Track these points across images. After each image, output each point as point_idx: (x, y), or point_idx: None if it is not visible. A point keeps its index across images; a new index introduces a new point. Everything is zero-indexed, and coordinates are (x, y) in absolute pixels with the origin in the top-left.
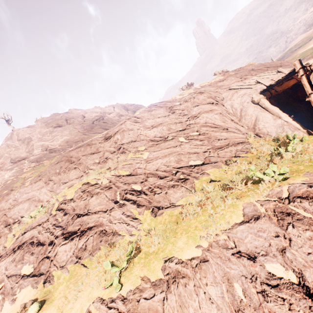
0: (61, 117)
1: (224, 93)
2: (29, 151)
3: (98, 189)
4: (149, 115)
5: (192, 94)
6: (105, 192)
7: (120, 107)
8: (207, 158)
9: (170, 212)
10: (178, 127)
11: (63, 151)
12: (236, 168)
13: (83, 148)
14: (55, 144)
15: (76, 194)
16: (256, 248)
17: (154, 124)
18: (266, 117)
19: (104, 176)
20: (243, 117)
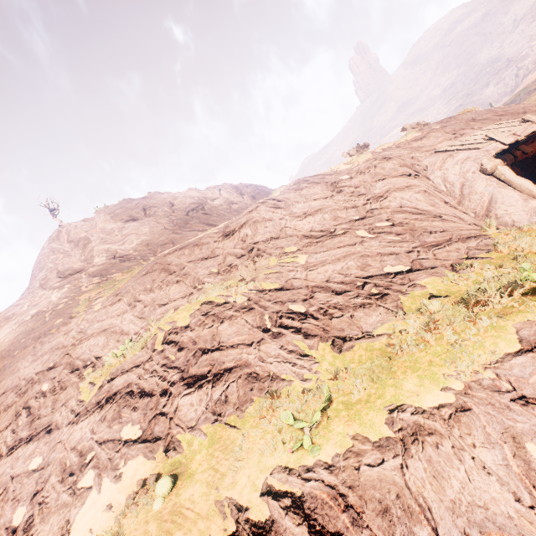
0: (137, 204)
1: (428, 159)
2: (87, 260)
3: (230, 311)
4: (297, 196)
5: (371, 161)
6: (243, 315)
7: (230, 189)
8: (415, 262)
9: (367, 345)
10: (351, 214)
11: (143, 260)
12: (475, 276)
13: (188, 251)
14: (128, 248)
15: (193, 319)
16: None
17: (308, 210)
18: (509, 196)
19: (237, 292)
20: (467, 196)
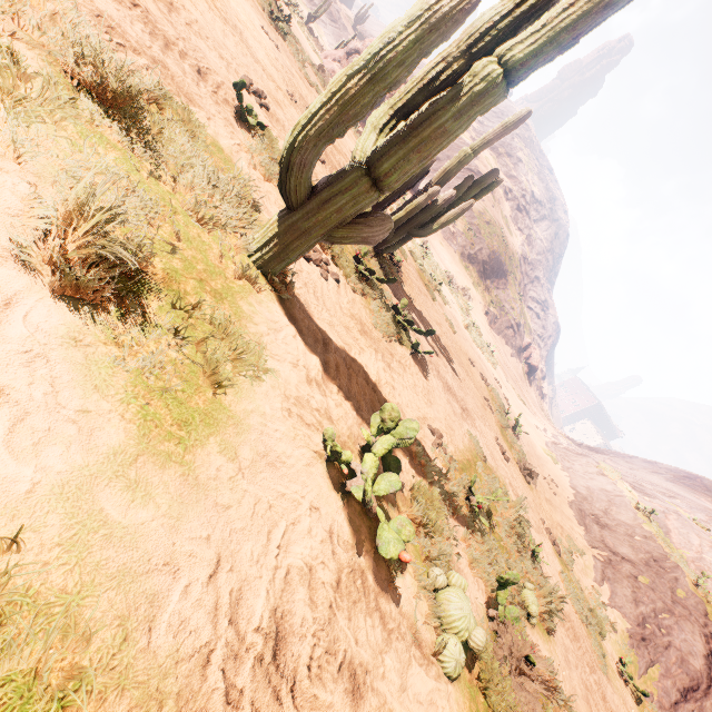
0: None
1: None
2: None
3: None
4: None
5: None
6: None
7: None
8: None
9: None
10: None
11: None
12: None
13: None
14: None
15: None
16: (649, 542)
17: None
18: None
19: None
20: None
